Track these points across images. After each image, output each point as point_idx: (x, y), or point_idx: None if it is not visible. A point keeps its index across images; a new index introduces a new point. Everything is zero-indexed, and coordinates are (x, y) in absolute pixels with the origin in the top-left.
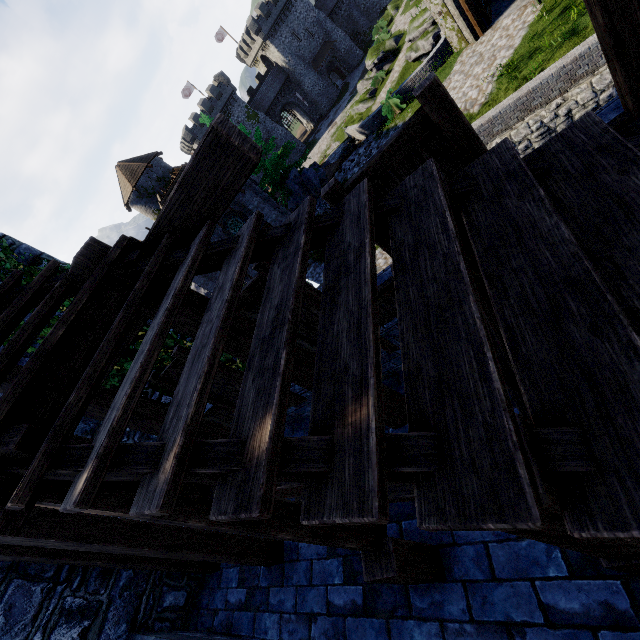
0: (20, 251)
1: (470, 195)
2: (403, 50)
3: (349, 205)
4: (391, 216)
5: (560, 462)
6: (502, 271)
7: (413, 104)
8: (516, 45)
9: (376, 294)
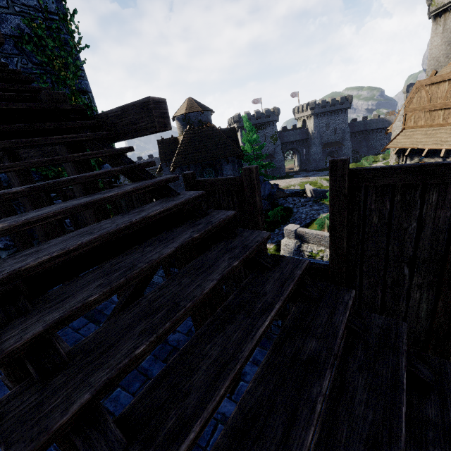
0: (82, 82)
1: (197, 219)
2: None
3: (159, 177)
4: (166, 197)
5: (1, 311)
6: (142, 248)
7: None
8: None
9: (89, 207)
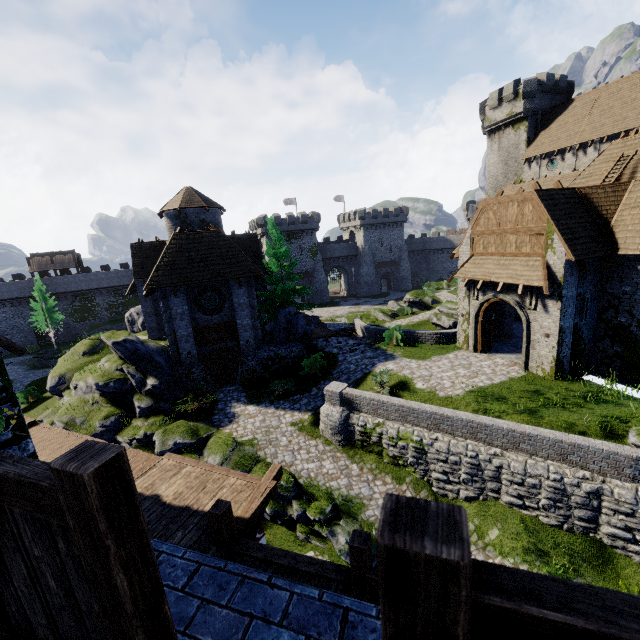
0: None
1: None
2: (432, 311)
3: None
4: None
5: None
6: None
7: (408, 349)
8: (495, 381)
9: None
